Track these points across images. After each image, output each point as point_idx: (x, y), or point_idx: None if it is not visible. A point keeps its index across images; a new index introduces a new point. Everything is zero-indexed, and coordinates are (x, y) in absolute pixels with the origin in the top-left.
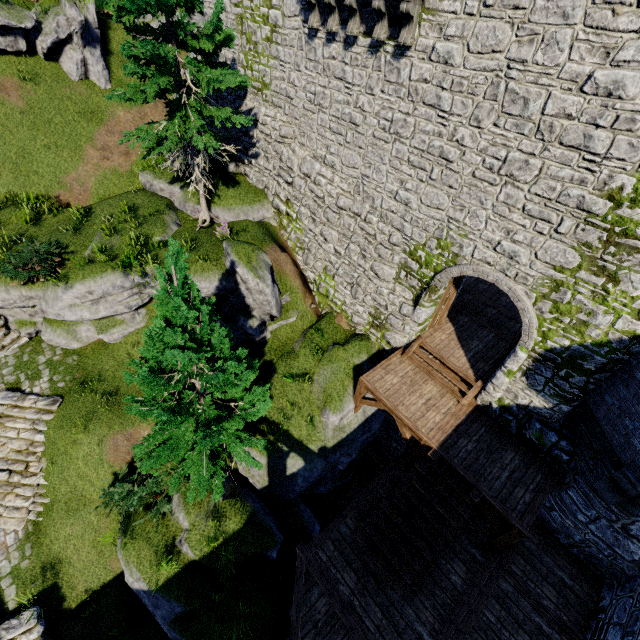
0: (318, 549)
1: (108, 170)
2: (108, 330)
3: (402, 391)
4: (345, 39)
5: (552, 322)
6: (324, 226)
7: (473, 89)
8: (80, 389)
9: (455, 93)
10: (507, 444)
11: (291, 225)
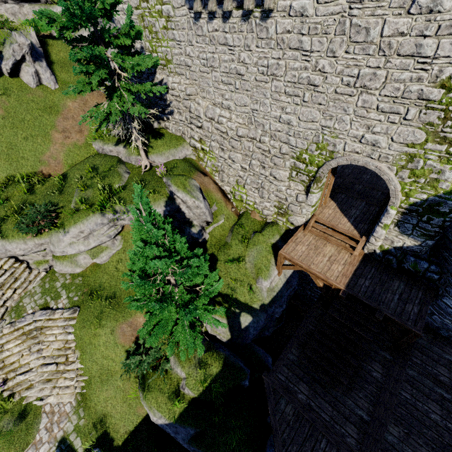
0: (277, 373)
1: (70, 145)
2: (98, 255)
3: (310, 255)
4: (223, 15)
5: (411, 184)
6: (230, 152)
7: (325, 30)
8: (89, 299)
9: (312, 36)
10: (392, 276)
11: (206, 156)
